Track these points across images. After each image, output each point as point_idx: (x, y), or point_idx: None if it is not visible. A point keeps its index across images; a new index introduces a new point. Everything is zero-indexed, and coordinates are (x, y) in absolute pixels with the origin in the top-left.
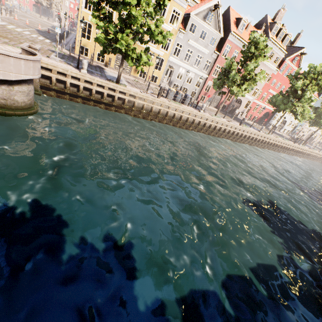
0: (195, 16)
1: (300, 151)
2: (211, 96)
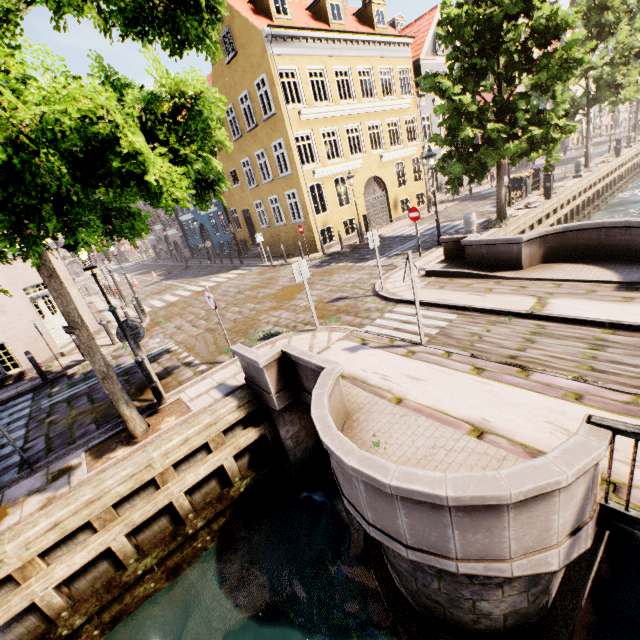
0: (426, 58)
1: None
2: None
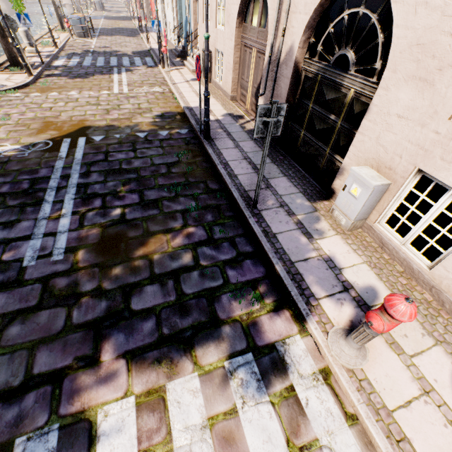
0: None
1: None
2: (138, 2)
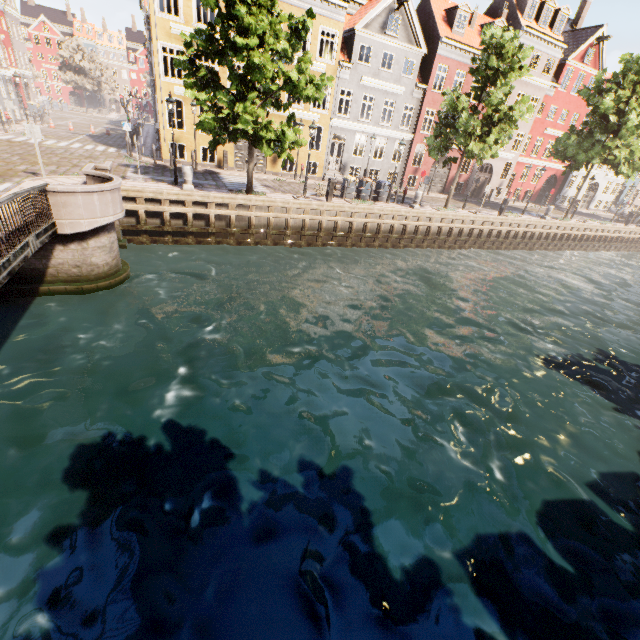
0: (364, 31)
1: None
2: (427, 173)
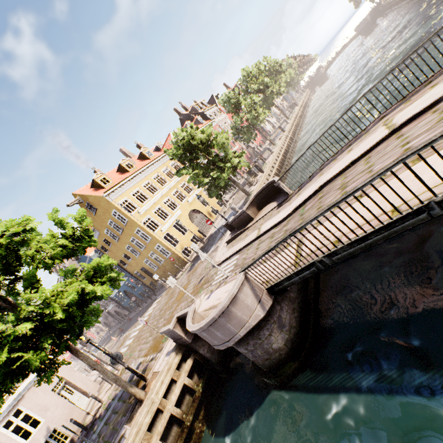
0: None
1: (304, 104)
2: None
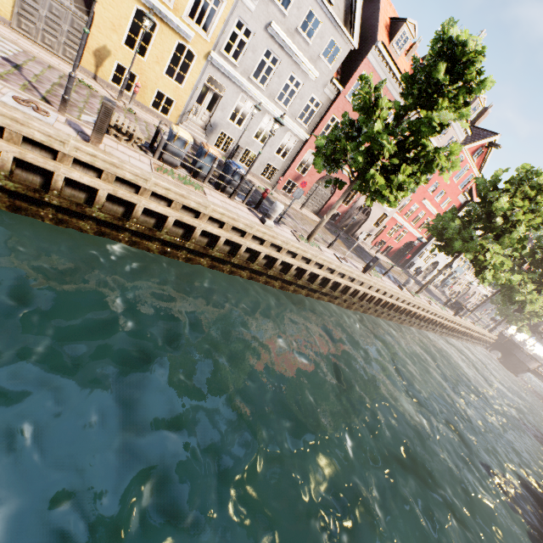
0: None
1: (460, 329)
2: (309, 187)
